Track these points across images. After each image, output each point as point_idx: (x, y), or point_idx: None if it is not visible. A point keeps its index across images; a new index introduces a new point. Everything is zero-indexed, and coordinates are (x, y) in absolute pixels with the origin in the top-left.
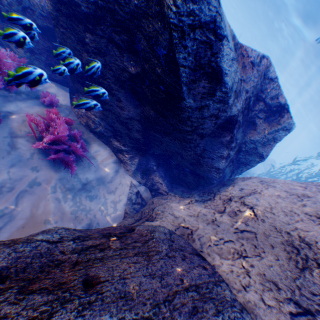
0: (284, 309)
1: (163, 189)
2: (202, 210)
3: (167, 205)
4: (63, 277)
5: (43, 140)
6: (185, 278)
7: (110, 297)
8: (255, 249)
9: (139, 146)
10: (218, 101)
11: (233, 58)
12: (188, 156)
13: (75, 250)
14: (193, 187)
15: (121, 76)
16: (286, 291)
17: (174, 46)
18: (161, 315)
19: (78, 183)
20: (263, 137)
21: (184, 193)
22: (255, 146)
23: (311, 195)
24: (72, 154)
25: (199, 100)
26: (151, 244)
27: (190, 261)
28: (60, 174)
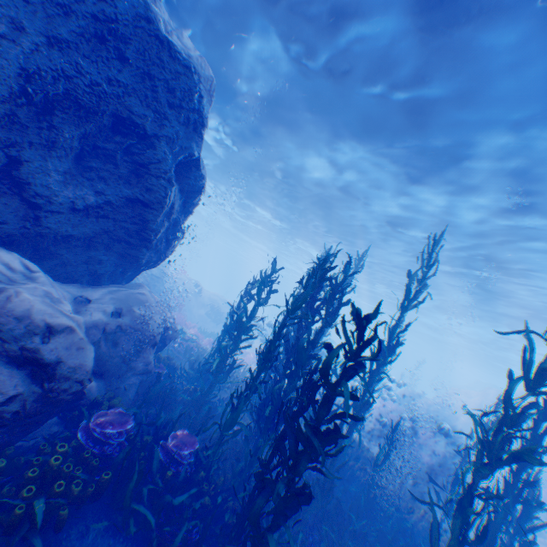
0: None
1: None
2: None
3: None
4: None
5: None
6: None
7: None
8: None
9: None
10: None
11: None
12: None
13: None
14: None
15: None
16: None
17: None
18: None
19: None
20: None
21: None
22: None
23: None
24: None
25: None
26: None
27: None
28: None
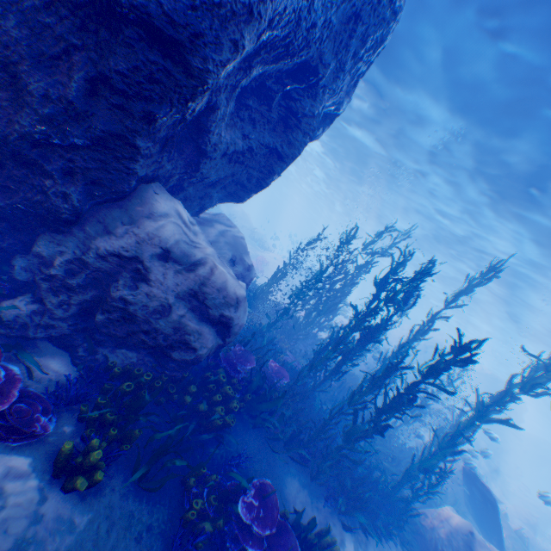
0: None
1: None
2: None
3: None
4: None
5: None
6: None
7: None
8: None
9: None
10: None
11: None
12: None
13: None
14: None
15: None
16: None
17: None
18: None
19: None
20: None
21: None
22: None
23: None
24: None
25: None
26: None
27: None
28: None
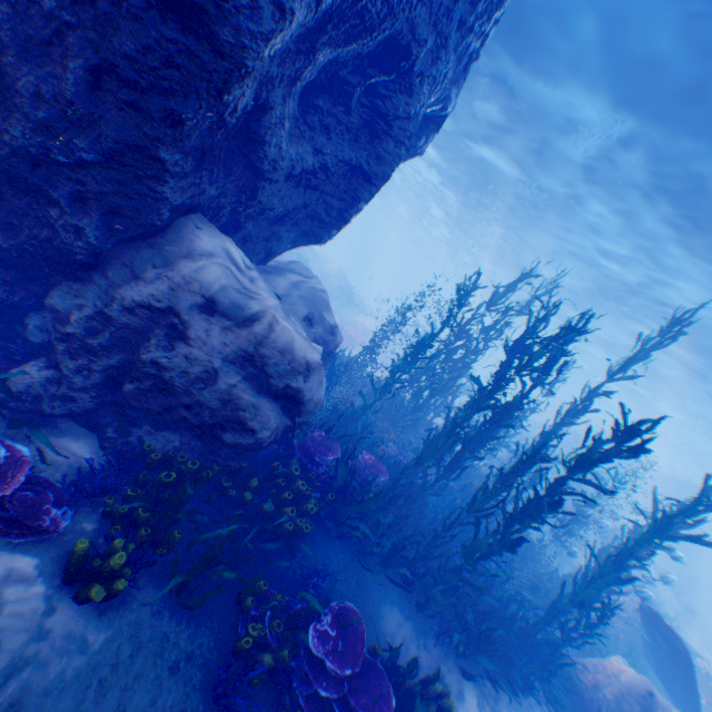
0: None
1: None
2: None
3: None
4: None
5: None
6: None
7: None
8: None
9: None
10: None
11: None
12: None
13: None
14: None
15: None
16: None
17: None
18: None
19: None
20: None
21: None
22: None
23: None
24: None
25: None
26: None
27: None
28: None
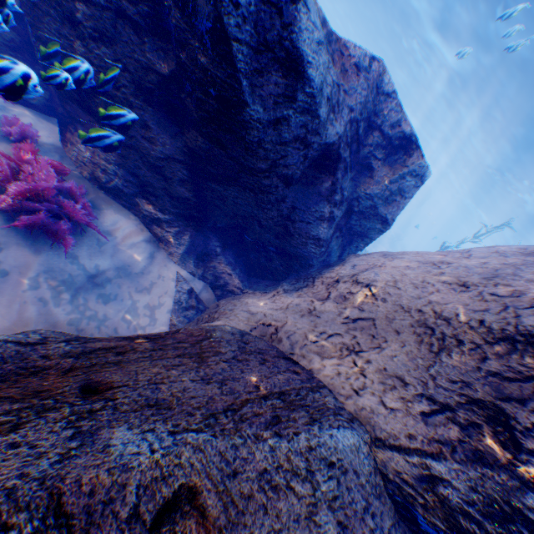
0: (413, 410)
1: (235, 285)
2: (295, 301)
3: (240, 302)
4: (45, 385)
5: (8, 192)
6: (263, 384)
7: (129, 406)
8: (373, 340)
9: (188, 211)
10: (302, 111)
11: (320, 41)
12: (270, 220)
13: (70, 354)
14: (284, 278)
15: (145, 81)
16: (416, 385)
17: (218, 4)
18: (218, 427)
19: (81, 273)
20: (384, 189)
21: (269, 287)
22: (374, 203)
23: (453, 262)
24: (65, 220)
25: (271, 107)
26: (207, 345)
27: (273, 365)
28: (46, 258)
